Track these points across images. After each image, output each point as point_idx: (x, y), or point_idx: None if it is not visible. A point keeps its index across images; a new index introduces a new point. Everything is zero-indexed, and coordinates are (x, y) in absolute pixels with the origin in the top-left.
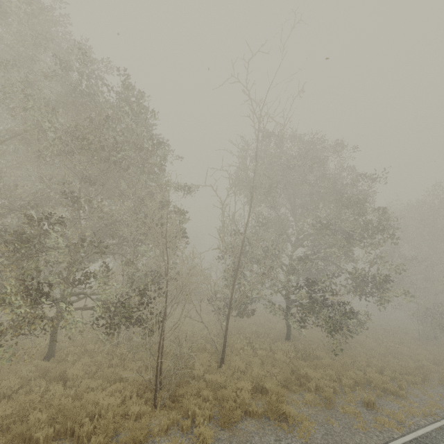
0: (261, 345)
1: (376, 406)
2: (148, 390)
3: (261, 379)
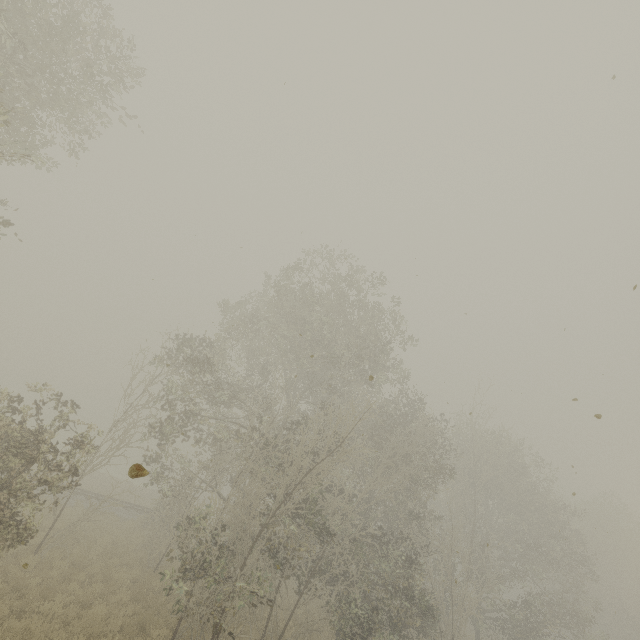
0: None
1: None
2: None
3: None
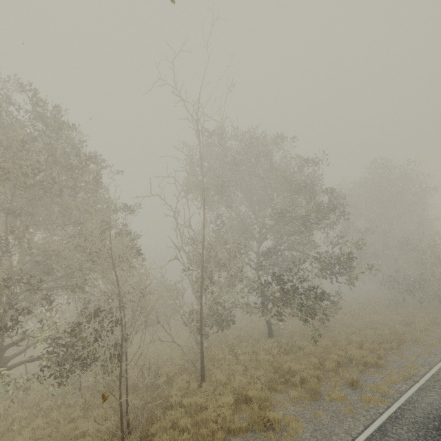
0: (244, 350)
1: (360, 384)
2: (117, 437)
3: (244, 387)
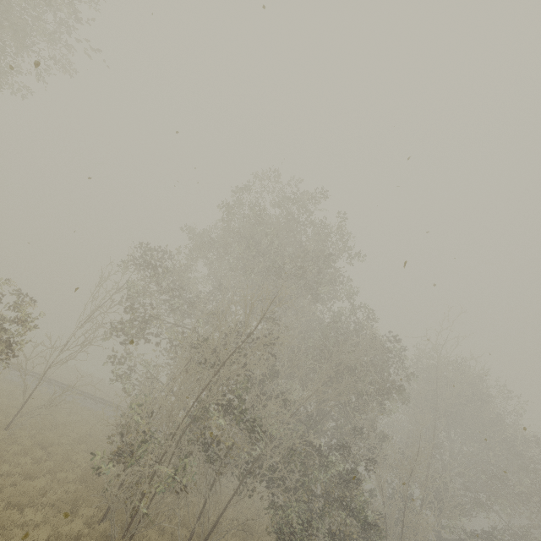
0: None
1: None
2: None
3: None
